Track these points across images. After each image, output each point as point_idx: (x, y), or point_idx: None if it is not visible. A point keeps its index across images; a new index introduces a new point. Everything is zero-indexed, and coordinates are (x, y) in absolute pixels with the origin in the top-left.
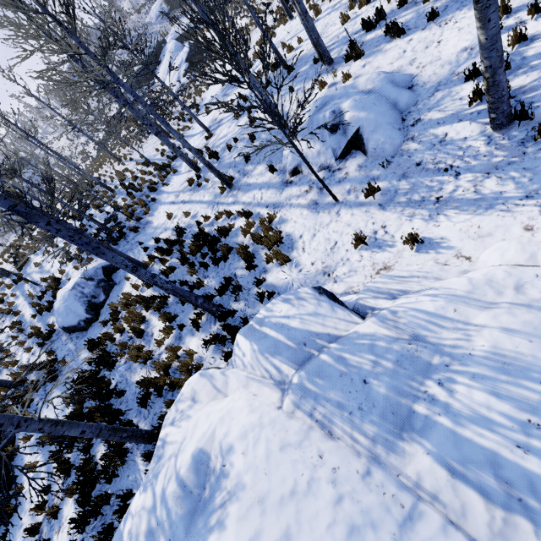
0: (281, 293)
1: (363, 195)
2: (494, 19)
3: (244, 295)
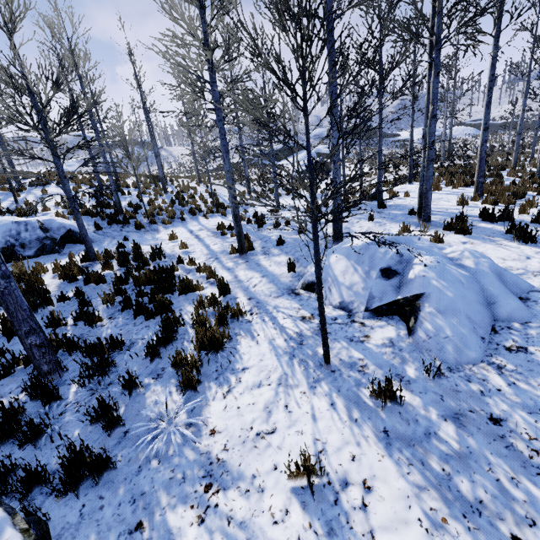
0: (128, 437)
1: (370, 390)
2: None
3: (101, 384)
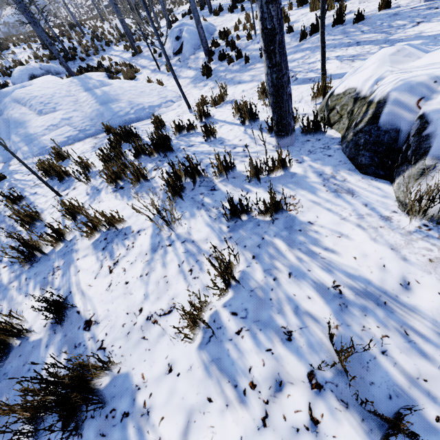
0: None
1: (166, 69)
2: (192, 3)
3: None
